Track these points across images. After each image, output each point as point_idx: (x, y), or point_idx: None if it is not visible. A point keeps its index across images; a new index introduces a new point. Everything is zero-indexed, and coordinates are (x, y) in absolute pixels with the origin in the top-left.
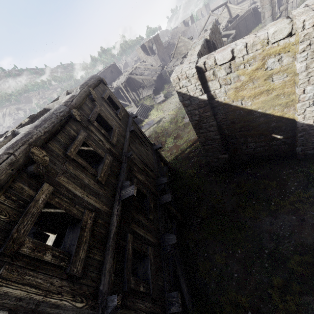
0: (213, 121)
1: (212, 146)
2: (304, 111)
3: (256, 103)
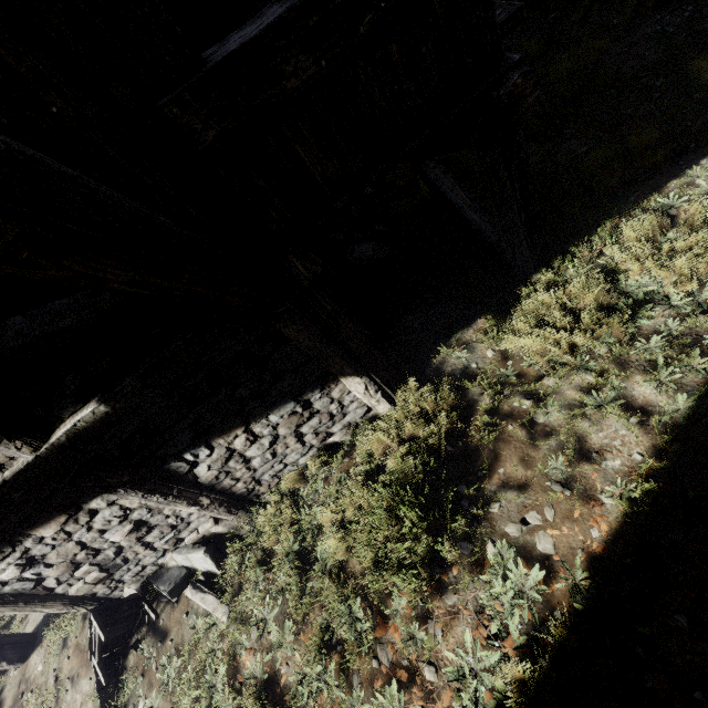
0: None
1: None
2: None
3: None
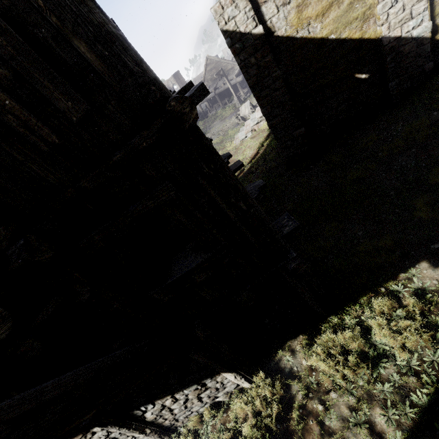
0: (276, 70)
1: (281, 119)
2: (387, 16)
3: (327, 25)
